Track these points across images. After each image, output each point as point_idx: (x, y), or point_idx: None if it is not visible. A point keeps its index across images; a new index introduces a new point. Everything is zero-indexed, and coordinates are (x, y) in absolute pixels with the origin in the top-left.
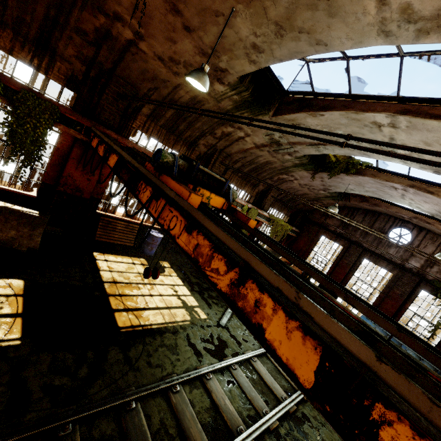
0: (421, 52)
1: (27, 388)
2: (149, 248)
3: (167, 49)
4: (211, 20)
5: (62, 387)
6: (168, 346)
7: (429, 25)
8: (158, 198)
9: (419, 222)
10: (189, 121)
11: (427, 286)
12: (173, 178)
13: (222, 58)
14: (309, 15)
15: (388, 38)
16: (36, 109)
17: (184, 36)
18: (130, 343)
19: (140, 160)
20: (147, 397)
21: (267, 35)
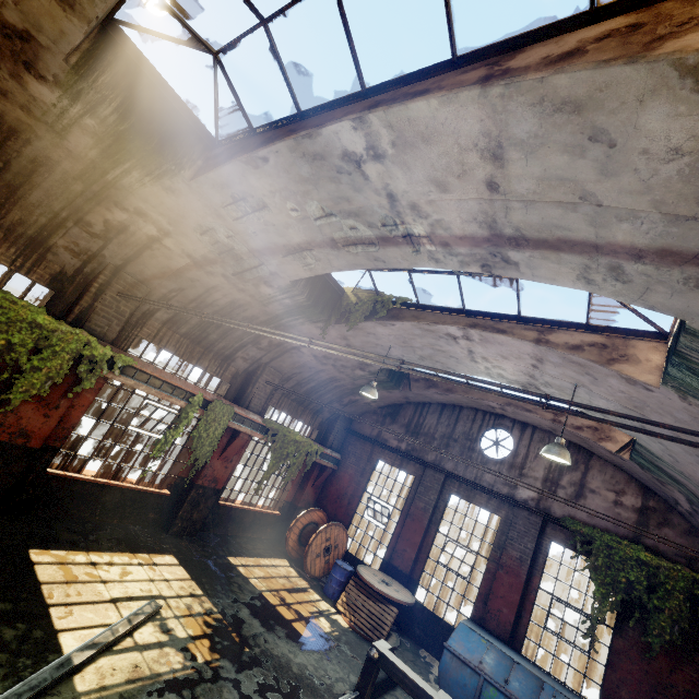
0: None
1: None
2: None
3: None
4: None
5: None
6: None
7: None
8: None
9: (516, 411)
10: (7, 183)
11: (558, 533)
12: None
13: None
14: None
15: None
16: None
17: None
18: None
19: None
20: None
21: None
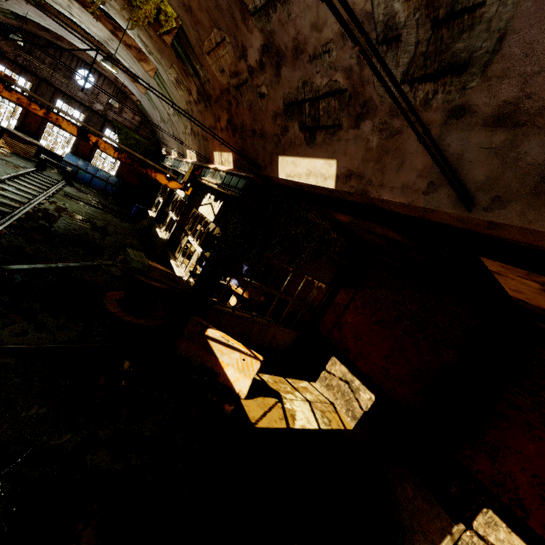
0: None
1: None
2: None
3: None
4: None
5: None
6: None
7: None
8: None
9: (98, 68)
10: None
11: (110, 126)
12: None
13: None
14: None
15: None
16: None
17: None
18: None
19: None
20: None
21: None
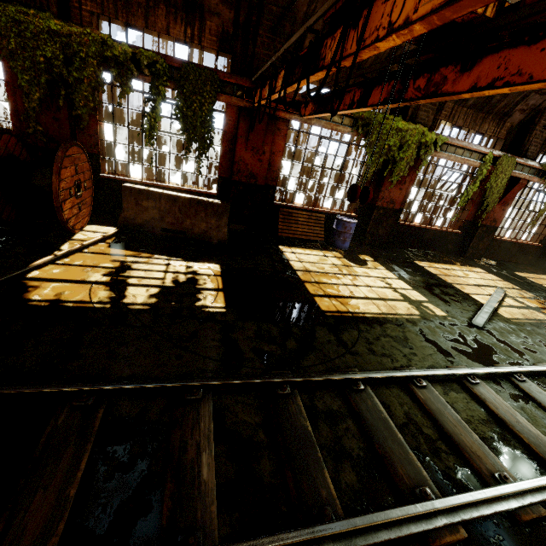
0: None
1: (239, 348)
2: (341, 239)
3: None
4: None
5: (272, 353)
6: (393, 337)
7: None
8: (357, 21)
9: None
10: None
11: None
12: None
13: None
14: None
15: None
16: (198, 83)
17: None
18: (340, 327)
19: None
20: (377, 384)
21: None
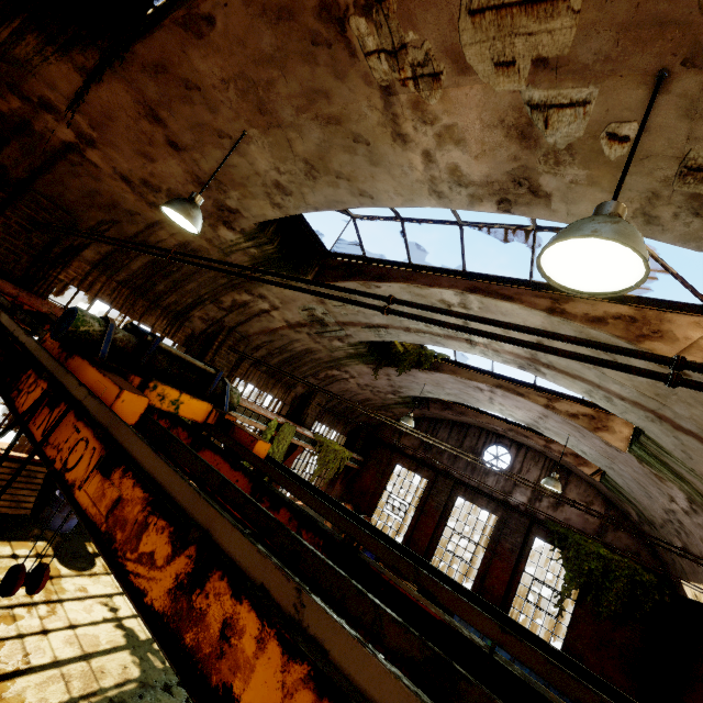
0: (480, 223)
1: None
2: (63, 515)
3: (138, 167)
4: (213, 140)
5: None
6: None
7: (481, 192)
8: (55, 404)
9: (515, 435)
10: (174, 279)
11: (541, 531)
12: (96, 363)
13: (231, 194)
14: (347, 159)
15: (442, 200)
16: None
17: (168, 155)
18: None
19: (44, 331)
20: None
21: (295, 174)
